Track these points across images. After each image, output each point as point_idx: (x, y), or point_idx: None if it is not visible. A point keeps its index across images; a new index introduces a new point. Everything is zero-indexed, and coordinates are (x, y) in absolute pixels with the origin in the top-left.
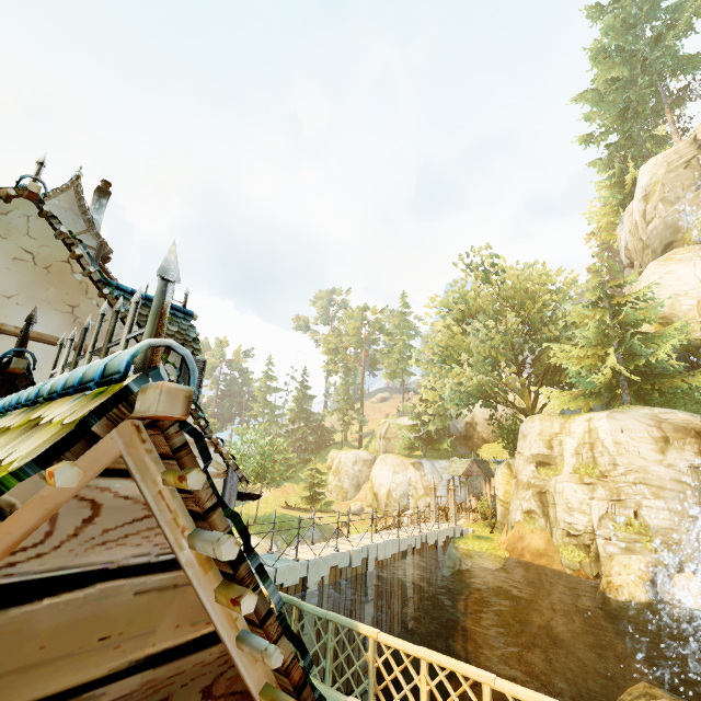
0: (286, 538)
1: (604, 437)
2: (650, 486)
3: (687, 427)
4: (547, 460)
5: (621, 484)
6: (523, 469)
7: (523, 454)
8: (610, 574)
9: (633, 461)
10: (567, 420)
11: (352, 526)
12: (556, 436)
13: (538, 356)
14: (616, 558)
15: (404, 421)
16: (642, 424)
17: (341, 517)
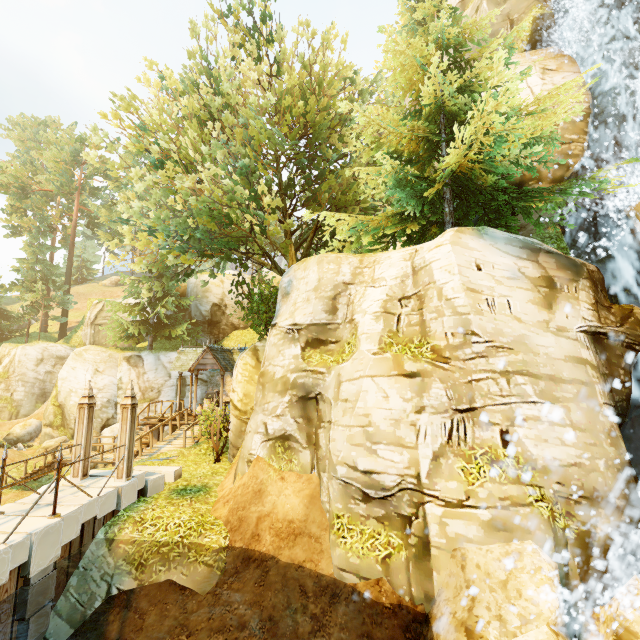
0: None
1: (445, 279)
2: (534, 375)
3: (577, 261)
4: (323, 335)
5: (478, 374)
6: (277, 354)
7: (280, 327)
8: (475, 619)
9: (502, 324)
10: (366, 260)
11: None
12: (346, 288)
13: (314, 195)
14: (473, 554)
15: (128, 301)
16: (510, 254)
17: None
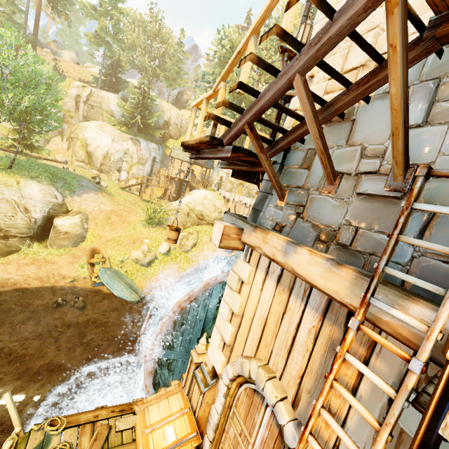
0: (64, 186)
1: None
2: None
3: None
4: None
5: None
6: None
7: None
8: None
9: None
10: None
11: (102, 179)
12: None
13: None
14: None
15: (109, 96)
16: None
17: (82, 170)
